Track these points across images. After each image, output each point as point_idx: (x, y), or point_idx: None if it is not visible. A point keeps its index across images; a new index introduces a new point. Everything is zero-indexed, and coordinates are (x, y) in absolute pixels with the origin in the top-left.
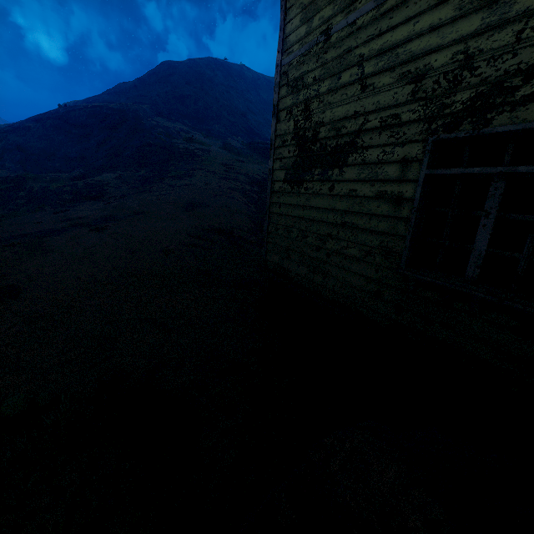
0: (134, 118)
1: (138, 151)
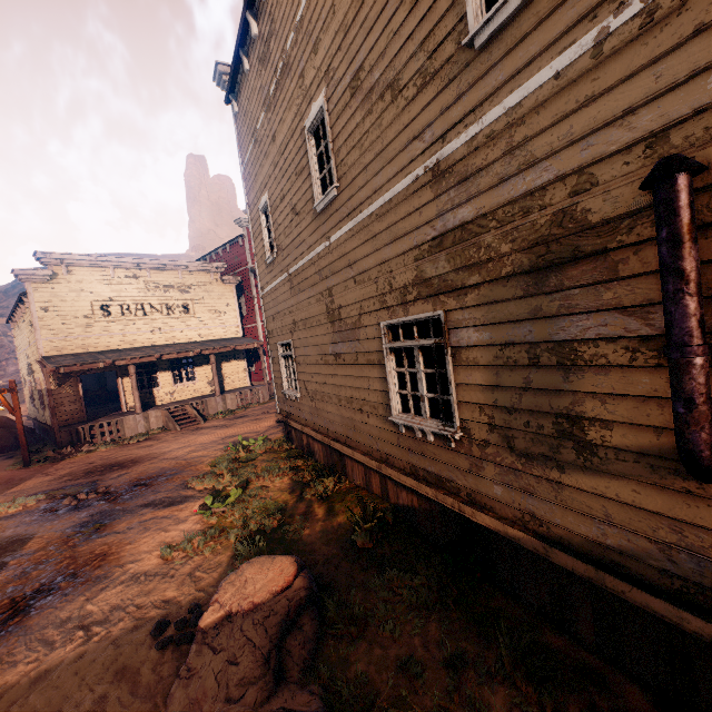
0: None
1: None
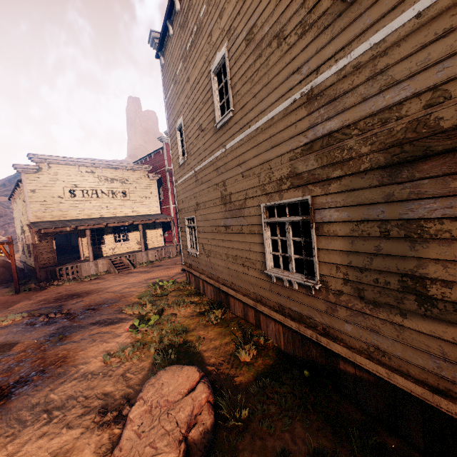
0: (0, 208)
1: (2, 227)
